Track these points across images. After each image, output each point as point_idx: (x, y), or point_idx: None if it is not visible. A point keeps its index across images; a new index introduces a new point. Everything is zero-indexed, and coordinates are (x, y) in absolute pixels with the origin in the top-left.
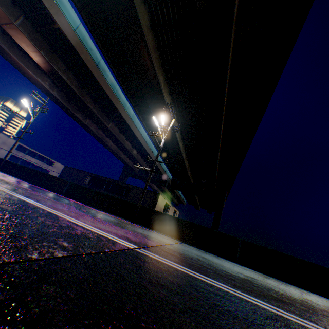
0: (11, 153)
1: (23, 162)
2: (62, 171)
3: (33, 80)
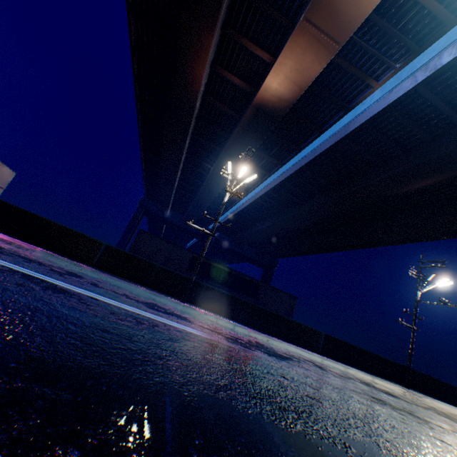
0: None
1: None
2: (136, 240)
3: (184, 77)
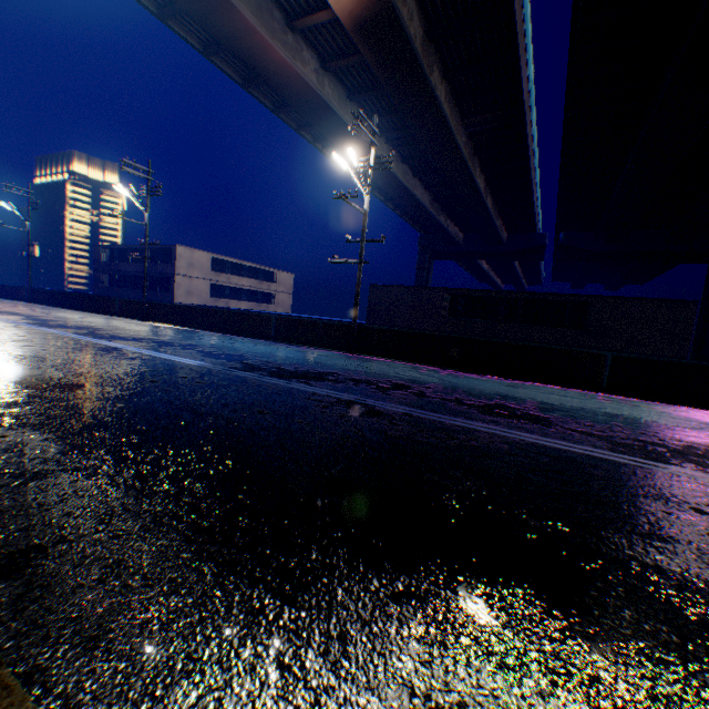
0: (207, 282)
1: (230, 293)
2: (369, 300)
3: (277, 77)
